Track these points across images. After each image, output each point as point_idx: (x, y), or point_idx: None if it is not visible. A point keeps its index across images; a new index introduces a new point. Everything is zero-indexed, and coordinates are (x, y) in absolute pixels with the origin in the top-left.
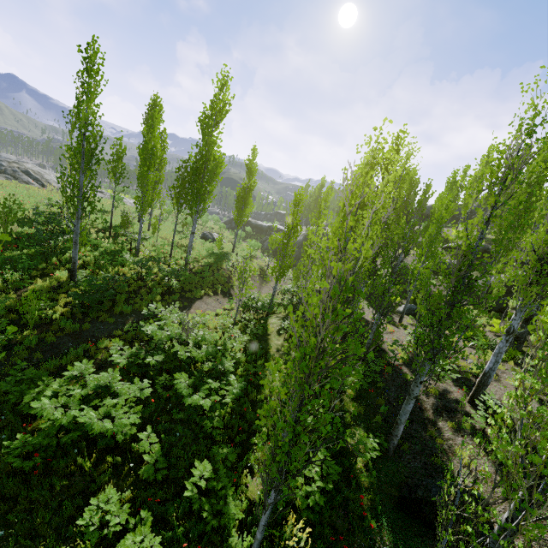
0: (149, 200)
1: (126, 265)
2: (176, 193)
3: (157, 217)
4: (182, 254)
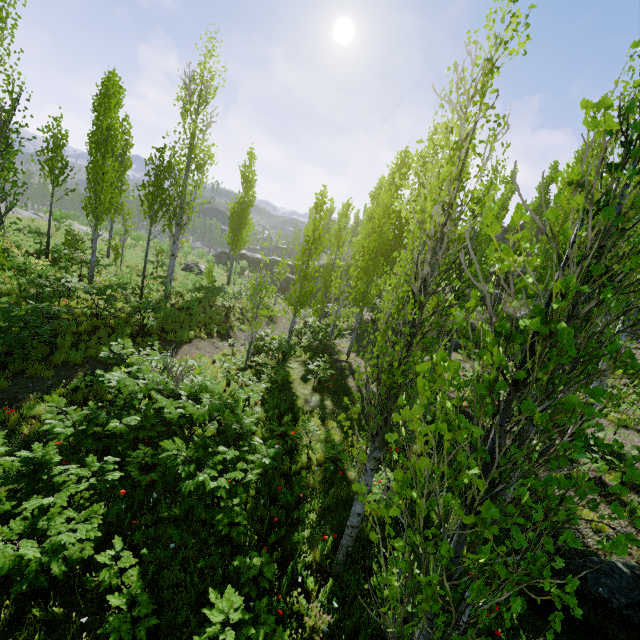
0: (106, 204)
1: (73, 298)
2: (148, 194)
3: (119, 245)
4: (159, 287)
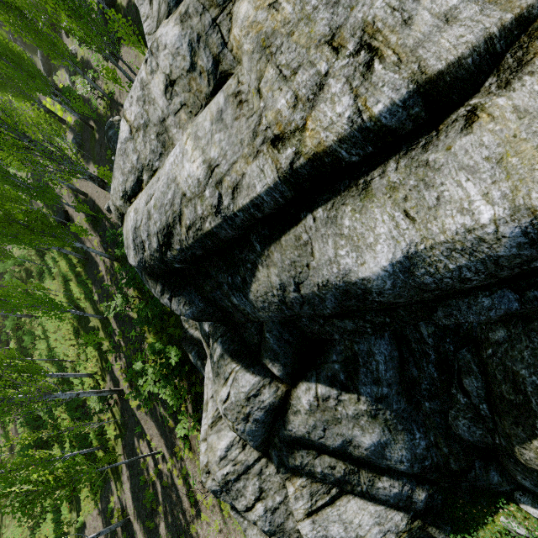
0: None
1: None
2: None
3: None
4: None
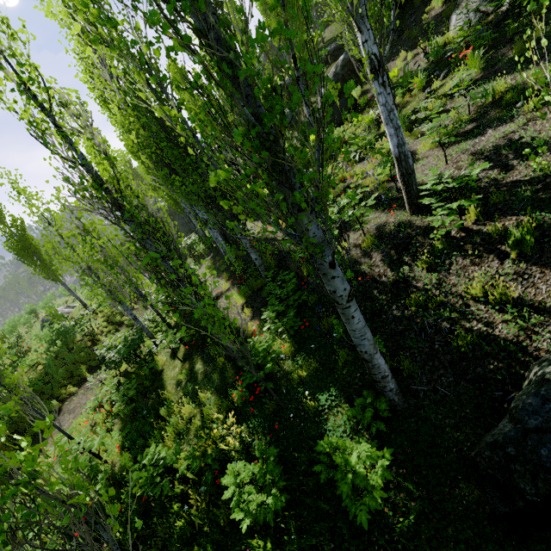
0: None
1: None
2: None
3: None
4: None
